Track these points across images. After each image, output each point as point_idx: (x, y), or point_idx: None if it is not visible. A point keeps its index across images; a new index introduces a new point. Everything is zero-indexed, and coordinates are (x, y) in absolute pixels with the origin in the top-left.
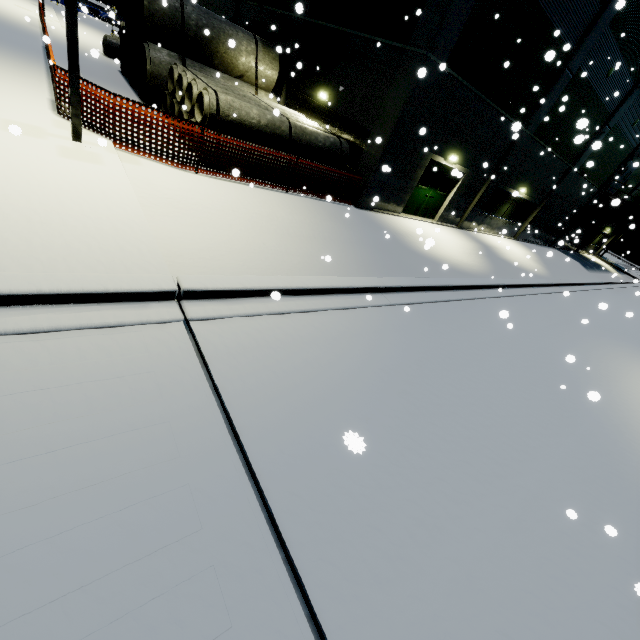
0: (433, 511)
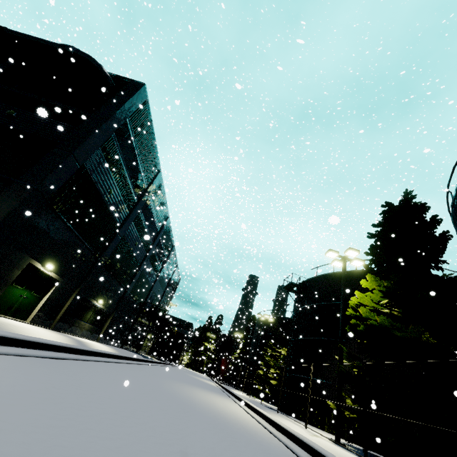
0: None
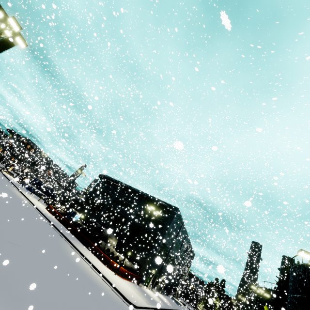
0: None
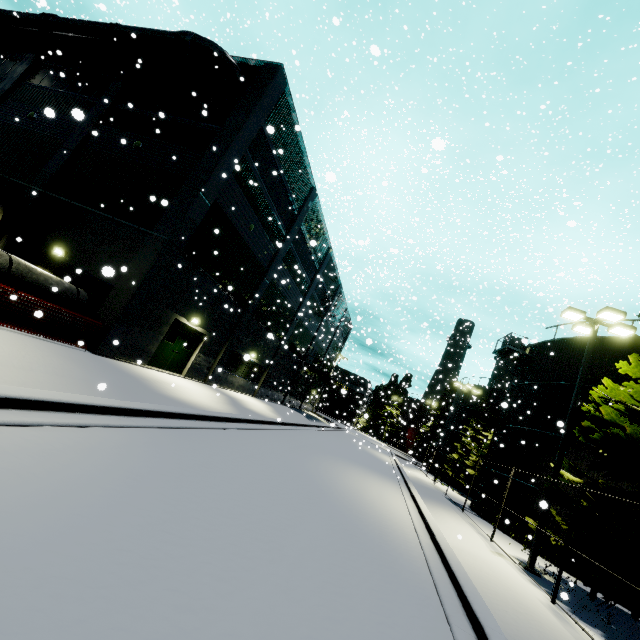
0: (200, 593)
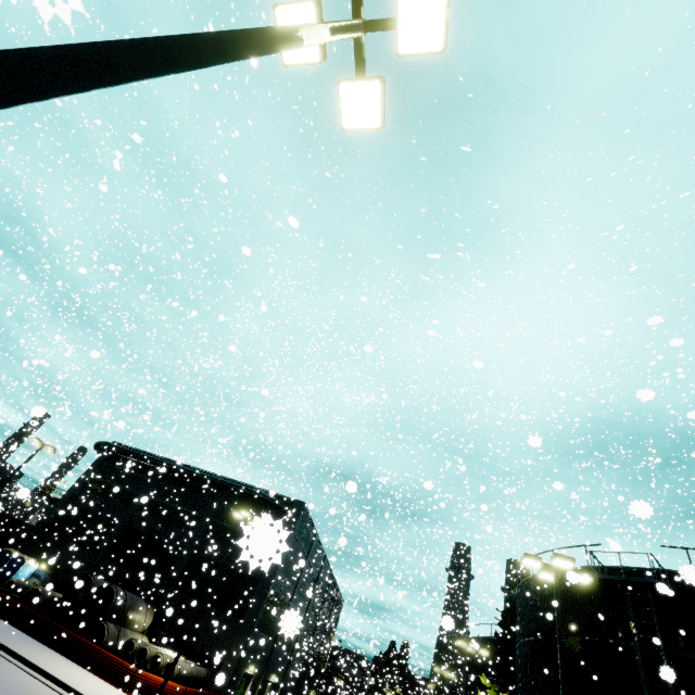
0: None
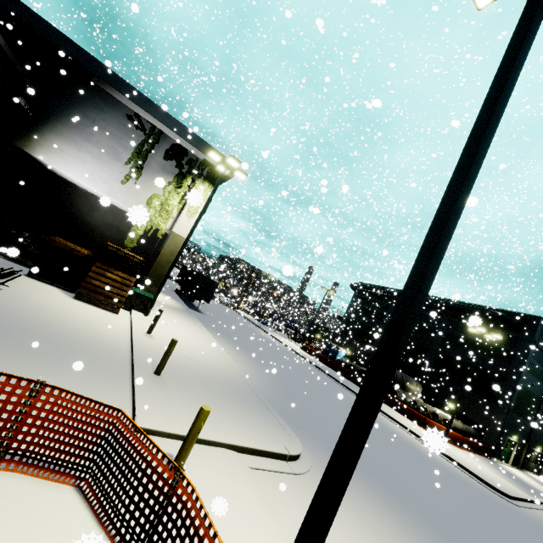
0: None
